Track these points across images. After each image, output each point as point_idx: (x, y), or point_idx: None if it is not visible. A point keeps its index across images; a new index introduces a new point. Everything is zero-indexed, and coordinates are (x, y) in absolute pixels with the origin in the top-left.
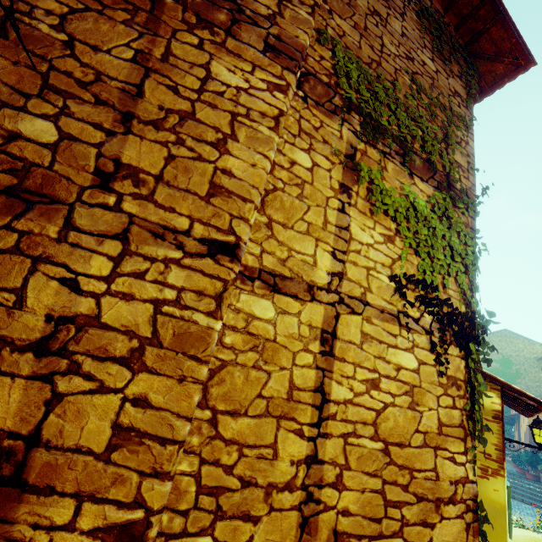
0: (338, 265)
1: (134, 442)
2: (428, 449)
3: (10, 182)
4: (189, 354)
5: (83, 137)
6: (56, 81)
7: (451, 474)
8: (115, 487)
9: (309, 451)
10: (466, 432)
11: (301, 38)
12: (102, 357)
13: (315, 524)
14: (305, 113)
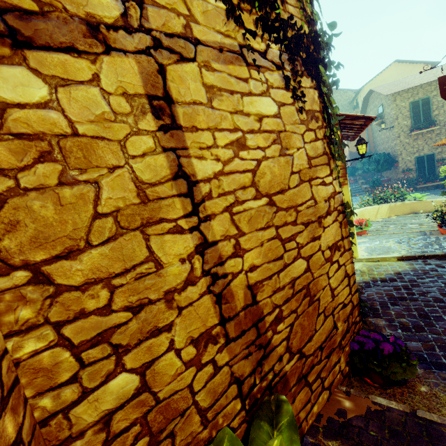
0: None
1: None
2: (304, 184)
3: None
4: None
5: None
6: None
7: (324, 195)
8: None
9: (197, 241)
10: (329, 157)
11: None
12: None
13: (229, 293)
14: None
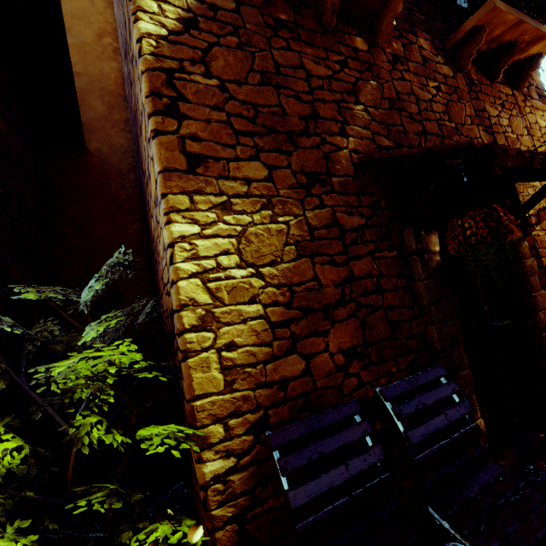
0: None
1: None
2: None
3: (542, 205)
4: None
5: None
6: None
7: None
8: None
9: None
10: None
11: (540, 82)
12: None
13: None
14: None
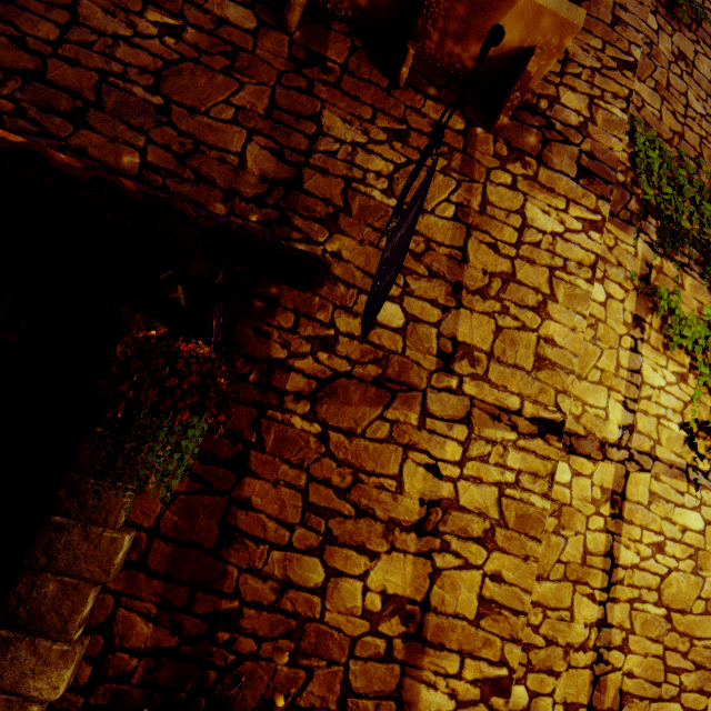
0: (628, 416)
1: (494, 612)
2: (708, 616)
3: (376, 372)
4: (529, 535)
5: (423, 317)
6: None
7: None
8: (485, 648)
9: (599, 615)
10: None
11: (615, 149)
12: (463, 537)
13: (604, 683)
14: None
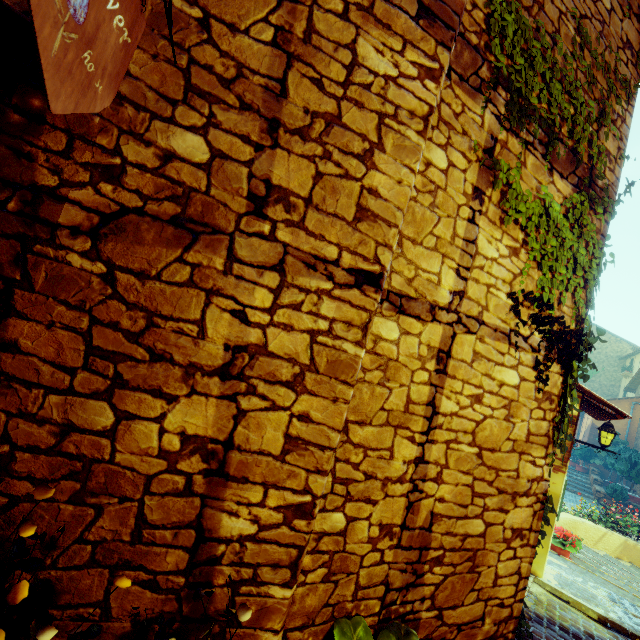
0: (460, 283)
1: (301, 448)
2: (514, 454)
3: (174, 211)
4: (340, 379)
5: (233, 154)
6: (198, 80)
7: (530, 474)
8: (290, 479)
9: (418, 454)
10: (549, 440)
11: None
12: (271, 381)
13: (417, 507)
14: (446, 95)
